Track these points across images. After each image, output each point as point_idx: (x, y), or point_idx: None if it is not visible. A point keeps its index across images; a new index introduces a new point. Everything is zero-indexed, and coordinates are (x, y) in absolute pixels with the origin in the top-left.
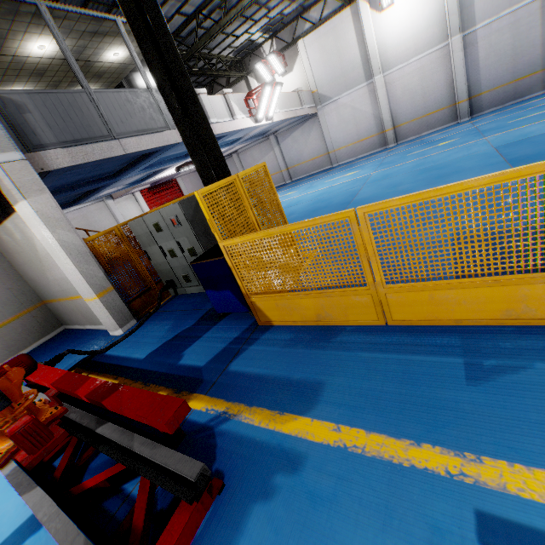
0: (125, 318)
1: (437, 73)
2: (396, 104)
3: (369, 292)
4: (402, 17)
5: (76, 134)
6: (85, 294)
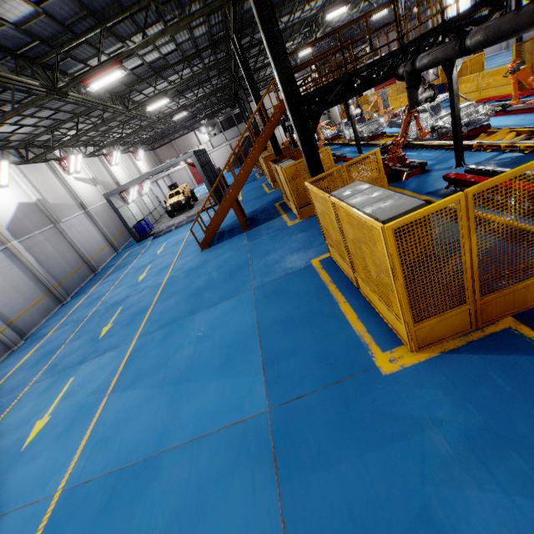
0: None
1: None
2: None
3: None
4: None
5: None
6: (338, 116)
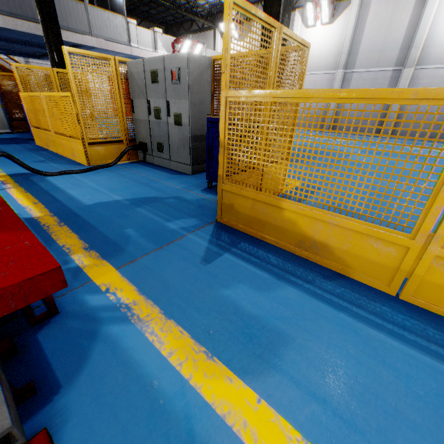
0: (5, 126)
1: None
2: None
3: (51, 134)
4: (317, 38)
5: (14, 11)
6: None
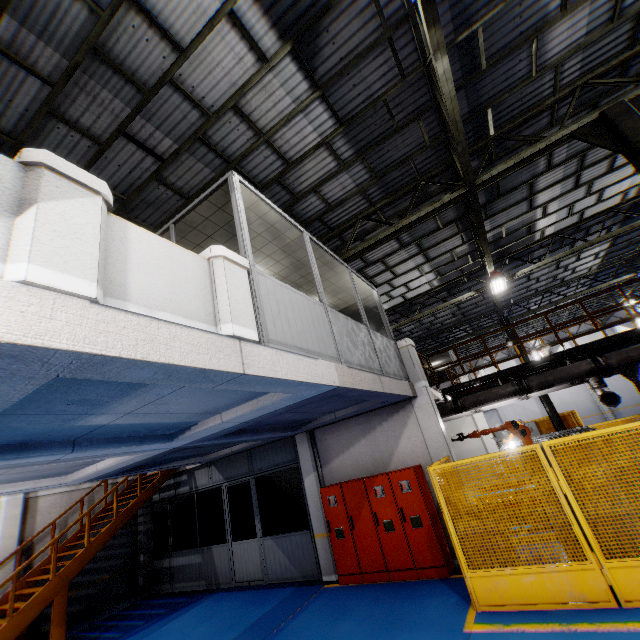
0: None
1: (581, 395)
2: (557, 408)
3: None
4: None
5: None
6: None
